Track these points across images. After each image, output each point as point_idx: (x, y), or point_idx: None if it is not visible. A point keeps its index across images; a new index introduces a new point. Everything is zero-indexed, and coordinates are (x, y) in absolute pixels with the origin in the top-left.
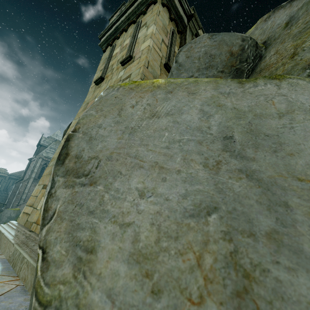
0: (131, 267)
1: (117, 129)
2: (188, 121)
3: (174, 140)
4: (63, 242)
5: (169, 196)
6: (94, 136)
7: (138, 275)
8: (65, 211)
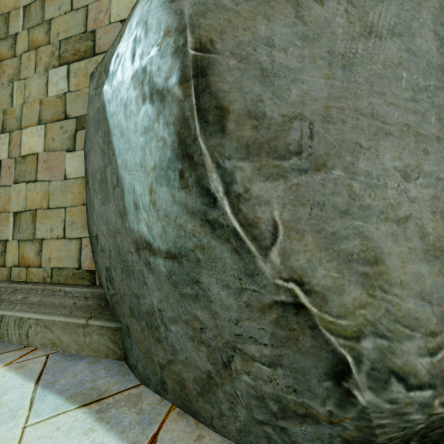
0: (432, 264)
1: (314, 54)
2: (426, 53)
3: (419, 86)
4: (326, 263)
5: (440, 174)
6: (271, 68)
7: (442, 269)
8: (296, 220)
